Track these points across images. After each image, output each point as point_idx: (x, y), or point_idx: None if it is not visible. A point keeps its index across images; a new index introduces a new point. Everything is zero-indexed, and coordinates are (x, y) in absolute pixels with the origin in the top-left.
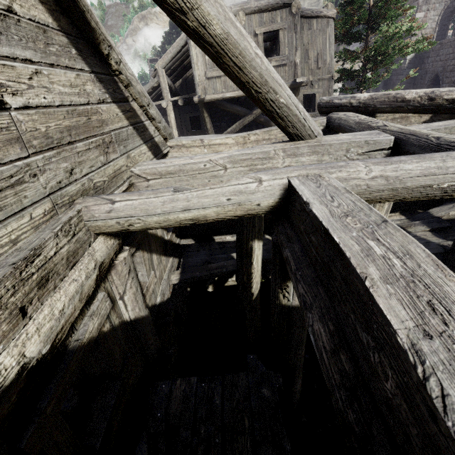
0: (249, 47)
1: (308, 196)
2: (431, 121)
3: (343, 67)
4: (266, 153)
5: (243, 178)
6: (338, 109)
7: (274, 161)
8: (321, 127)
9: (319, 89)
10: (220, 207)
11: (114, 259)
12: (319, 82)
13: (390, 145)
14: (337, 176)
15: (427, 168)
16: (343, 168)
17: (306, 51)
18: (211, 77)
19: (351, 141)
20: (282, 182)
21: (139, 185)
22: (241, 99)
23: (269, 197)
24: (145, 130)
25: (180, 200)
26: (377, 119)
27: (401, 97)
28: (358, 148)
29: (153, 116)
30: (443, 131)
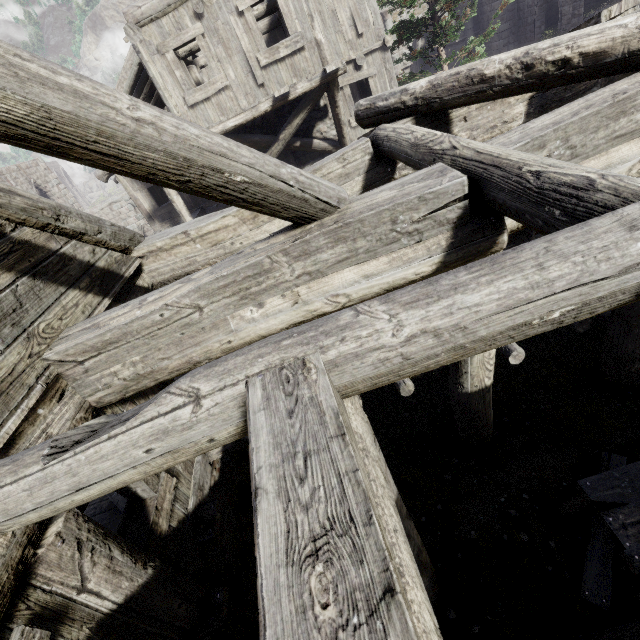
0: (112, 114)
1: (262, 459)
2: (543, 93)
3: (406, 14)
4: (257, 265)
5: (166, 398)
6: (387, 117)
7: (276, 273)
8: (367, 156)
9: (371, 70)
10: (140, 467)
11: (32, 553)
12: (367, 57)
13: (464, 191)
14: (338, 354)
15: (511, 294)
16: (348, 331)
17: (332, 13)
18: (196, 104)
19: (395, 205)
20: (237, 392)
21: (71, 373)
22: (257, 121)
23: (224, 426)
24: (66, 263)
25: (59, 477)
26: (440, 135)
27: (477, 74)
28: (411, 212)
29: (79, 229)
30: (552, 136)
